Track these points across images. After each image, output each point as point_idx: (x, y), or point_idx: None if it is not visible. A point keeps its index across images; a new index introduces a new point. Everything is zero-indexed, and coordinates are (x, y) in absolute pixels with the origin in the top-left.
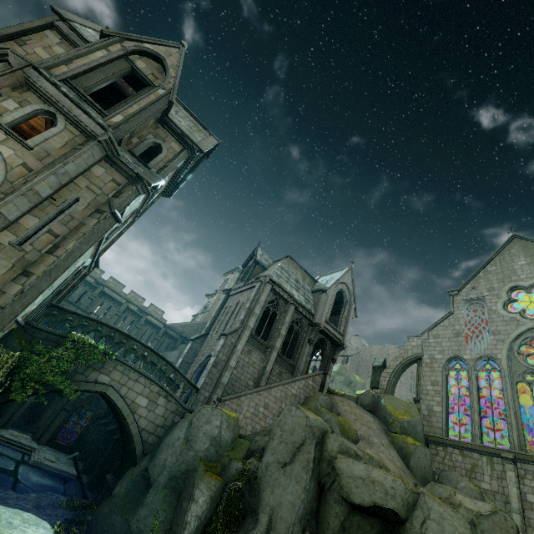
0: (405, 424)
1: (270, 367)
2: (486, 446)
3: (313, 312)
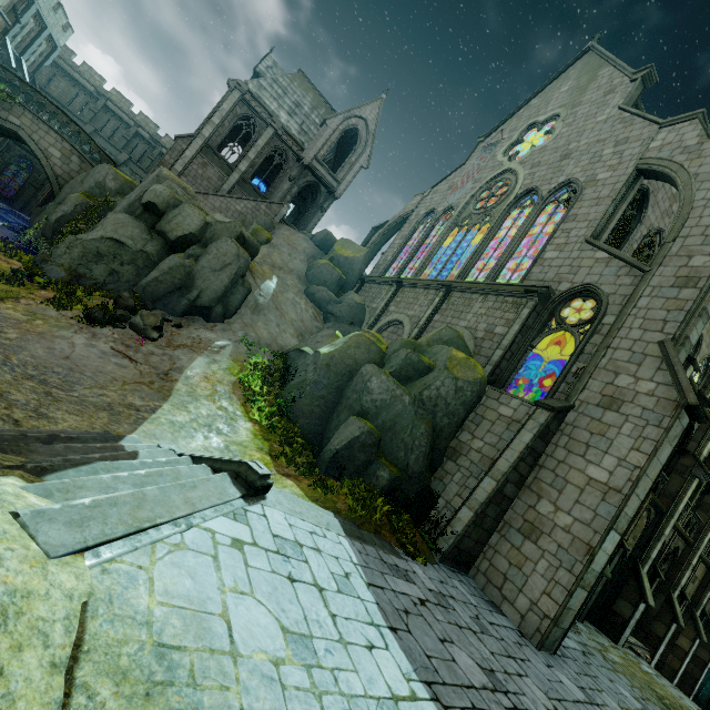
0: (341, 259)
1: (229, 187)
2: (392, 278)
3: (306, 147)
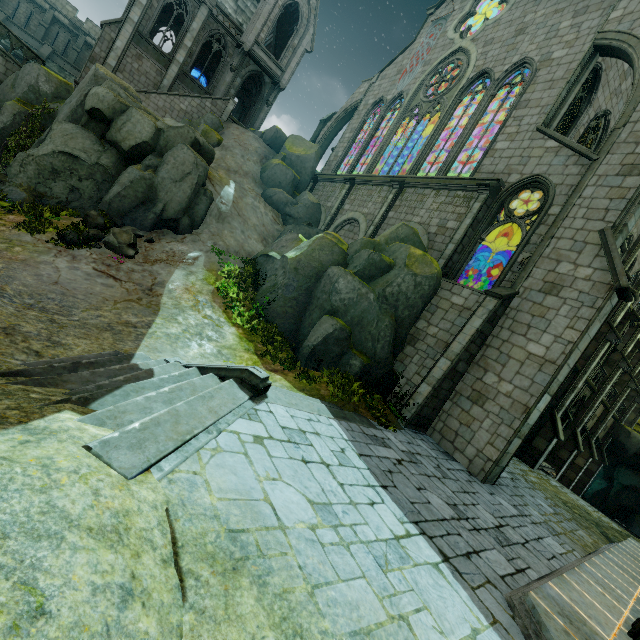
0: (293, 157)
1: (169, 83)
2: (345, 175)
3: (245, 29)
